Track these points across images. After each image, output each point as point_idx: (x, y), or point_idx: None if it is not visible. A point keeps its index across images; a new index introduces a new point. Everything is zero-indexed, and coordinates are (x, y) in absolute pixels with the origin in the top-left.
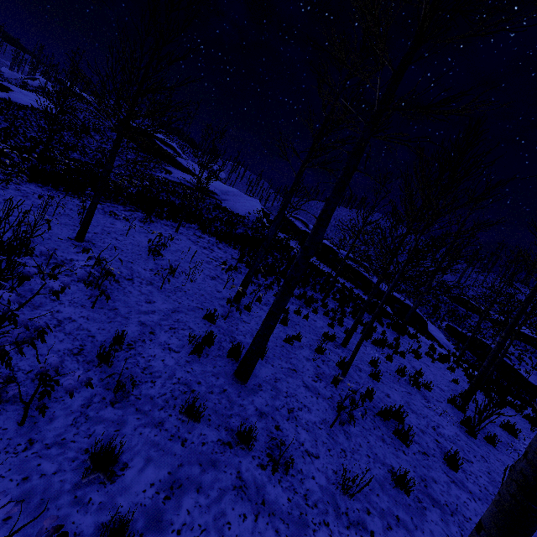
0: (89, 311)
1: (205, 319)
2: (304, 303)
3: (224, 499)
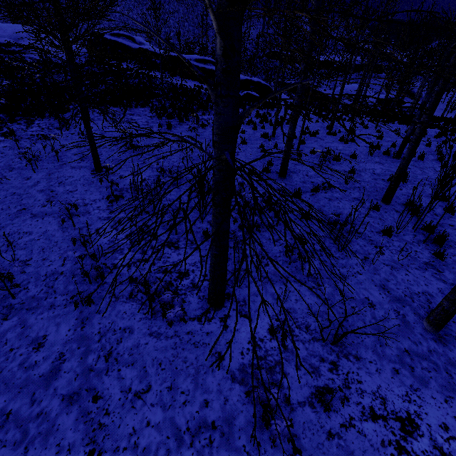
0: None
1: None
2: None
3: (330, 204)
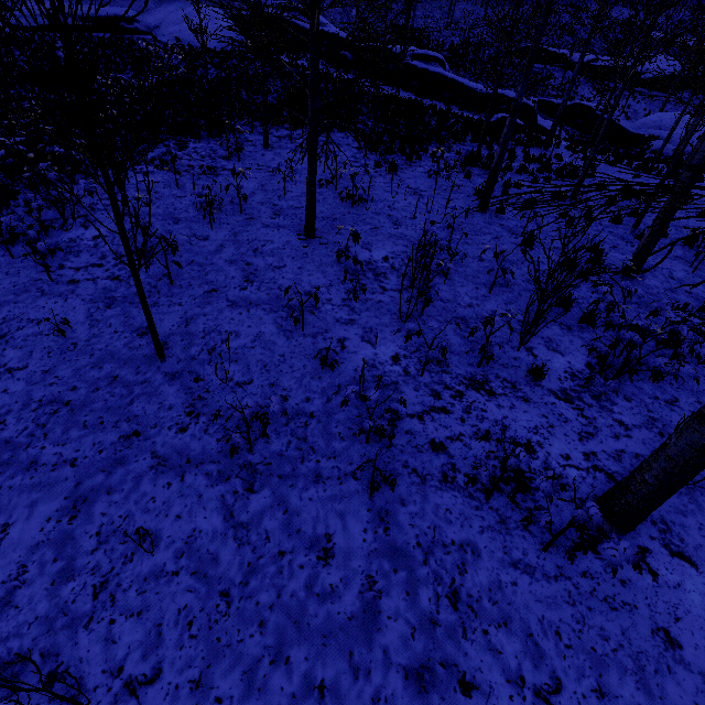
0: (496, 297)
1: (521, 246)
2: (480, 168)
3: None
